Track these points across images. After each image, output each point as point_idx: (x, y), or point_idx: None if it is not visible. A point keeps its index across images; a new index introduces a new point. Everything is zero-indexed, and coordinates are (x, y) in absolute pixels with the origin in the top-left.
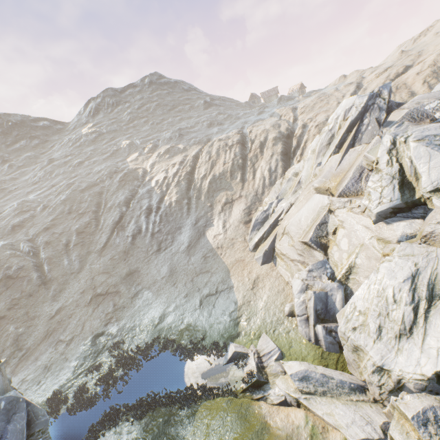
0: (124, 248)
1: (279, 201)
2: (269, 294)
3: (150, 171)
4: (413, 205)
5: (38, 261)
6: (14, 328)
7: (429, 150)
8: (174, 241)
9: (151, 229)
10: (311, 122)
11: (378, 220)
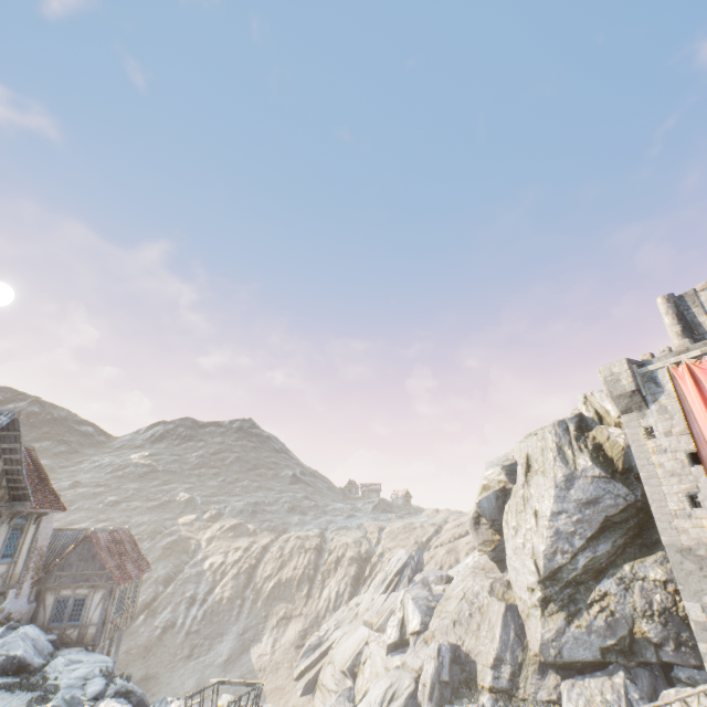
0: (147, 641)
1: (336, 629)
2: None
3: (205, 546)
4: (405, 643)
5: None
6: None
7: (414, 606)
8: (212, 649)
9: (189, 625)
10: (388, 552)
11: (388, 652)
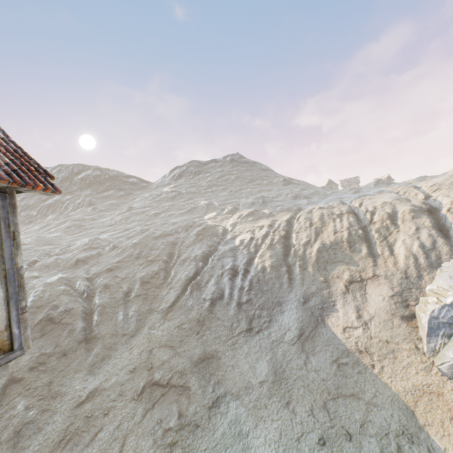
0: (197, 315)
1: None
2: None
3: (231, 230)
4: None
5: (88, 307)
6: (24, 407)
7: None
8: (273, 322)
9: (237, 296)
10: None
11: None
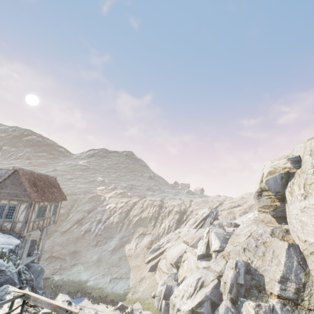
0: (77, 236)
1: (168, 242)
2: (147, 286)
3: (108, 200)
4: (209, 256)
5: None
6: None
7: (215, 237)
8: (106, 243)
9: (97, 231)
10: (195, 210)
11: (198, 258)
